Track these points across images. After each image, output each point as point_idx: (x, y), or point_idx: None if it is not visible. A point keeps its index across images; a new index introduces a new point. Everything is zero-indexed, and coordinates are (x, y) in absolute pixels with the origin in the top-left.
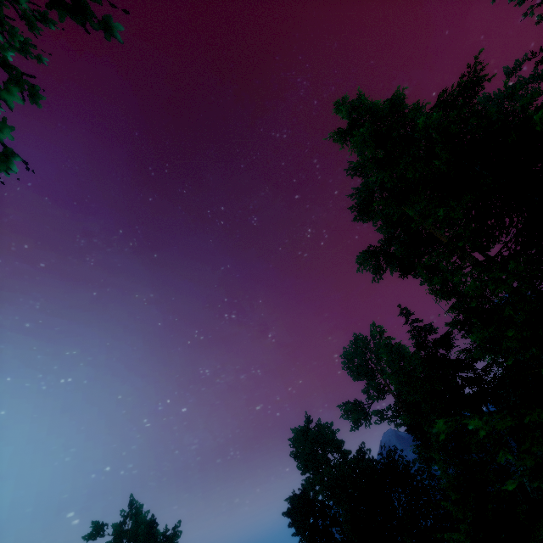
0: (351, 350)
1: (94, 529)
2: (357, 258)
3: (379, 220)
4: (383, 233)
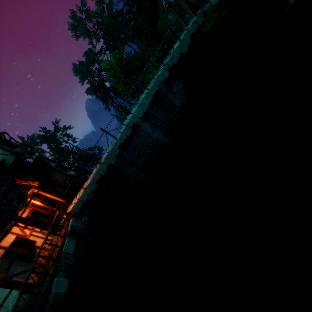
0: (74, 21)
1: None
2: None
3: None
4: None
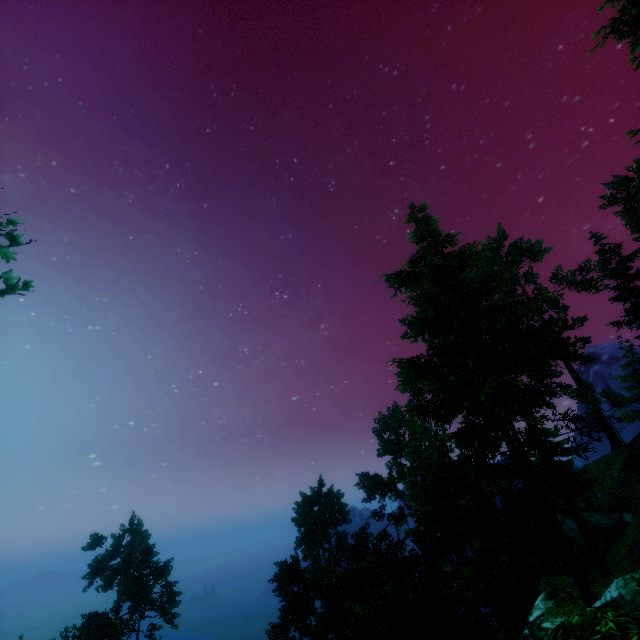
0: (385, 421)
1: (93, 541)
2: (398, 376)
3: None
4: None
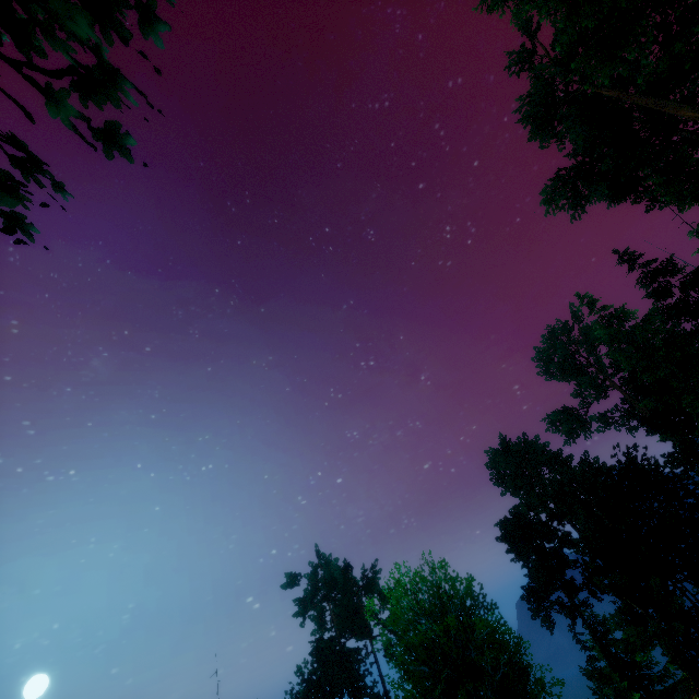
0: (547, 347)
1: (288, 578)
2: (543, 194)
3: (565, 136)
4: (580, 140)
